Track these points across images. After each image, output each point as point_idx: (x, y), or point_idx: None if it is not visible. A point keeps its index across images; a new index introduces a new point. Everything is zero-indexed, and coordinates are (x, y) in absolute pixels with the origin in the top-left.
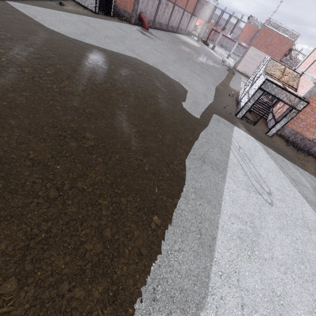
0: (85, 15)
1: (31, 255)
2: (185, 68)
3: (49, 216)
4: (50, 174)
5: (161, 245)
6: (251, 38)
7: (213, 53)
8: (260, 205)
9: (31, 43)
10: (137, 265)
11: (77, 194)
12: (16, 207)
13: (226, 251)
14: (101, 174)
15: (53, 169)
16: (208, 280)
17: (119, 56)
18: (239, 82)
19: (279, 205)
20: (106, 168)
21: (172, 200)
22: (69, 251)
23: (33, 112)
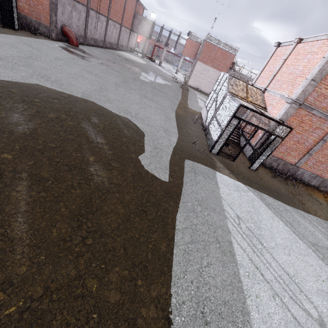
0: None
1: None
2: (133, 93)
3: None
4: None
5: None
6: (195, 53)
7: (161, 69)
8: None
9: None
10: None
11: None
12: None
13: None
14: None
15: None
16: None
17: (12, 89)
18: (196, 99)
19: None
20: None
21: None
22: None
23: None
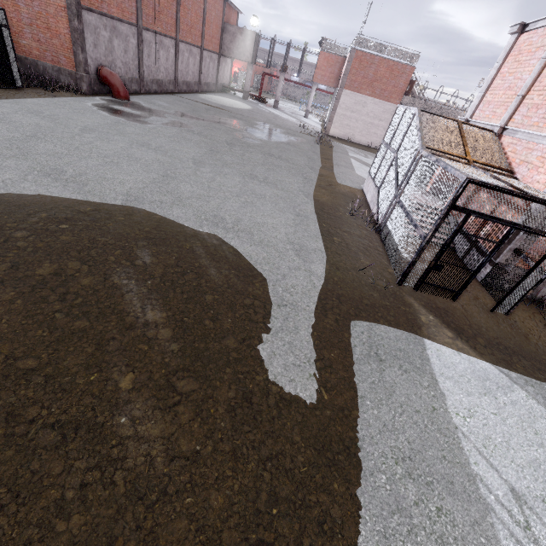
0: None
1: None
2: (228, 174)
3: None
4: None
5: None
6: (336, 76)
7: (278, 115)
8: None
9: None
10: None
11: None
12: None
13: None
14: None
15: None
16: None
17: None
18: (349, 162)
19: None
20: None
21: None
22: None
23: None
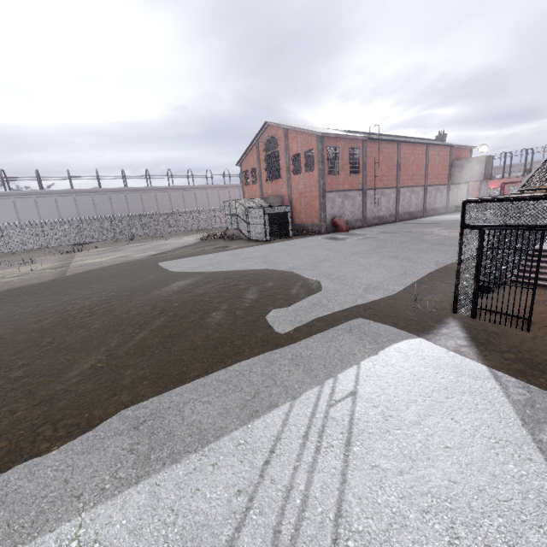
0: (246, 247)
1: None
2: (371, 257)
3: None
4: None
5: None
6: None
7: None
8: None
9: (122, 288)
10: None
11: None
12: None
13: None
14: None
15: None
16: None
17: (229, 272)
18: None
19: None
20: None
21: None
22: None
23: (6, 351)
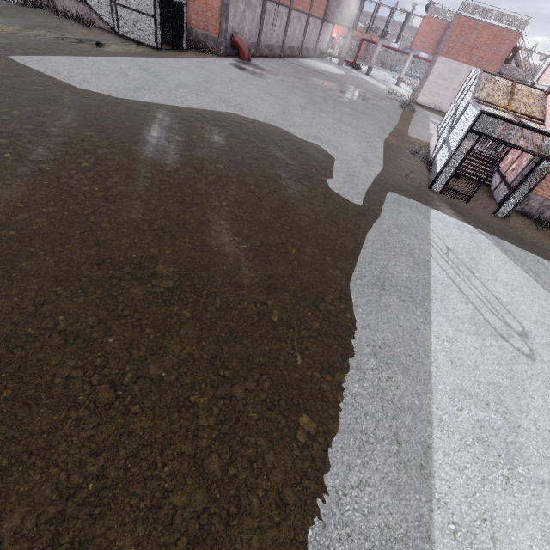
0: (140, 56)
1: (70, 532)
2: (323, 117)
3: (99, 443)
4: (97, 357)
5: (321, 477)
6: (437, 42)
7: (369, 81)
8: (510, 361)
9: (53, 119)
10: (279, 531)
11: (149, 391)
12: (37, 433)
13: (458, 474)
14: (192, 342)
15: (102, 345)
16: (430, 547)
17: (204, 114)
18: (426, 124)
19: (548, 356)
20: (199, 328)
21: (331, 376)
22: (143, 515)
23: (61, 242)
